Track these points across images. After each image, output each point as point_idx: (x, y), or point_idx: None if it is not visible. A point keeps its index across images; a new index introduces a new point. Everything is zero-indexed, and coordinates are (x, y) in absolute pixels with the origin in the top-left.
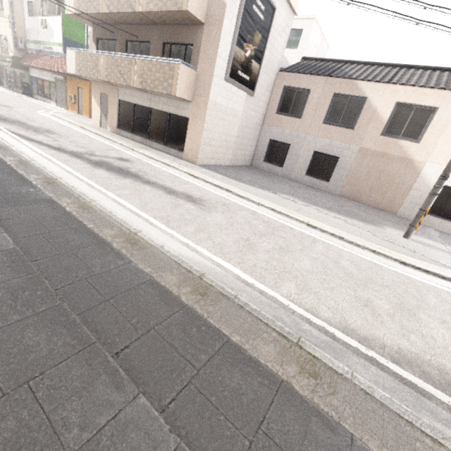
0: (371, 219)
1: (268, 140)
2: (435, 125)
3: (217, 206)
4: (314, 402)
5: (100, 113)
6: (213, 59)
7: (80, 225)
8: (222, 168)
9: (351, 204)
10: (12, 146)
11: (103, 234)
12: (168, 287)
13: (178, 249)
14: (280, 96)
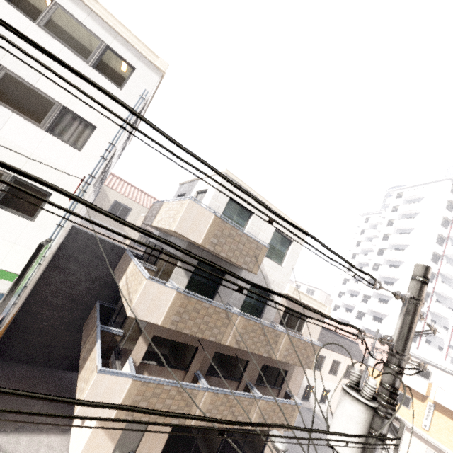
0: (318, 437)
1: None
2: None
3: None
4: None
5: (111, 451)
6: (299, 383)
7: None
8: None
9: None
10: None
11: None
12: None
13: None
14: None
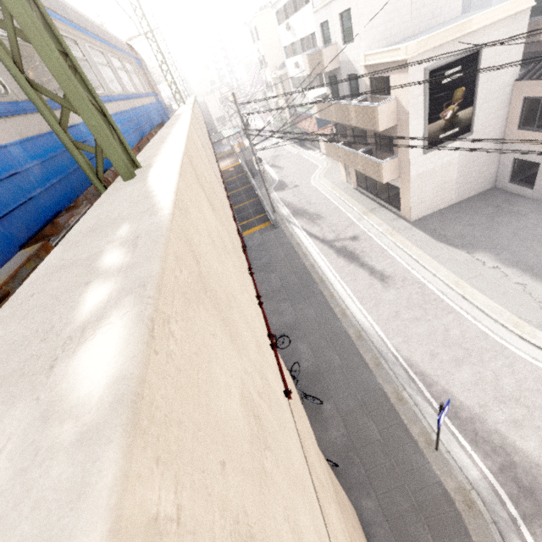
0: None
1: (512, 159)
2: None
3: (397, 282)
4: (372, 369)
5: (345, 173)
6: (407, 150)
7: (329, 306)
8: (438, 216)
9: None
10: (306, 251)
11: (335, 310)
12: (349, 334)
13: (360, 317)
14: (520, 110)
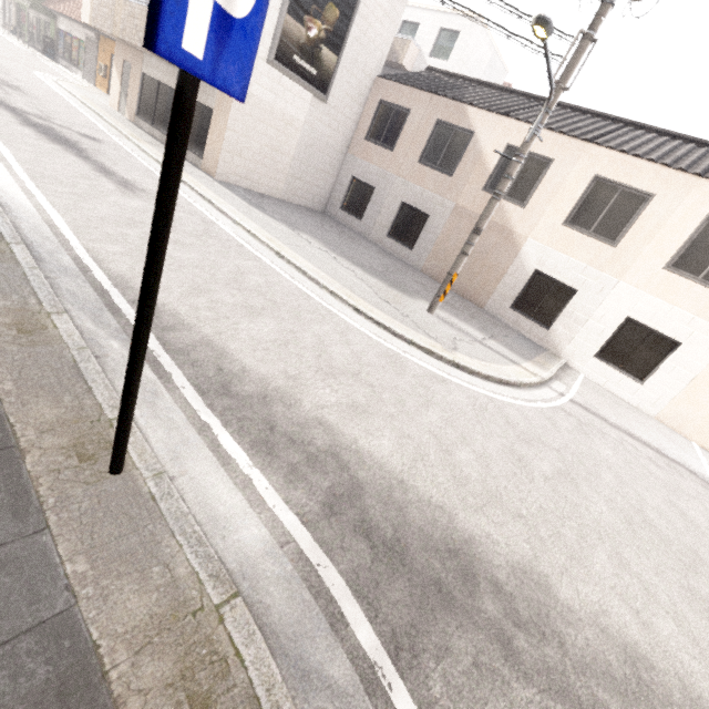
0: (417, 292)
1: (350, 178)
2: (546, 185)
3: None
4: None
5: (120, 90)
6: None
7: None
8: (257, 195)
9: (422, 280)
10: None
11: None
12: None
13: (6, 187)
14: (374, 115)
